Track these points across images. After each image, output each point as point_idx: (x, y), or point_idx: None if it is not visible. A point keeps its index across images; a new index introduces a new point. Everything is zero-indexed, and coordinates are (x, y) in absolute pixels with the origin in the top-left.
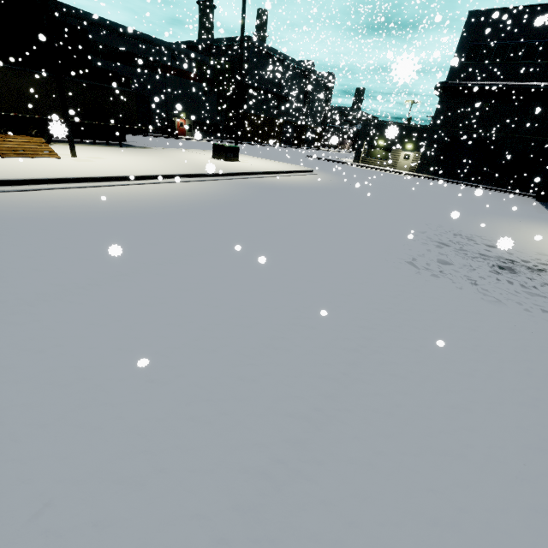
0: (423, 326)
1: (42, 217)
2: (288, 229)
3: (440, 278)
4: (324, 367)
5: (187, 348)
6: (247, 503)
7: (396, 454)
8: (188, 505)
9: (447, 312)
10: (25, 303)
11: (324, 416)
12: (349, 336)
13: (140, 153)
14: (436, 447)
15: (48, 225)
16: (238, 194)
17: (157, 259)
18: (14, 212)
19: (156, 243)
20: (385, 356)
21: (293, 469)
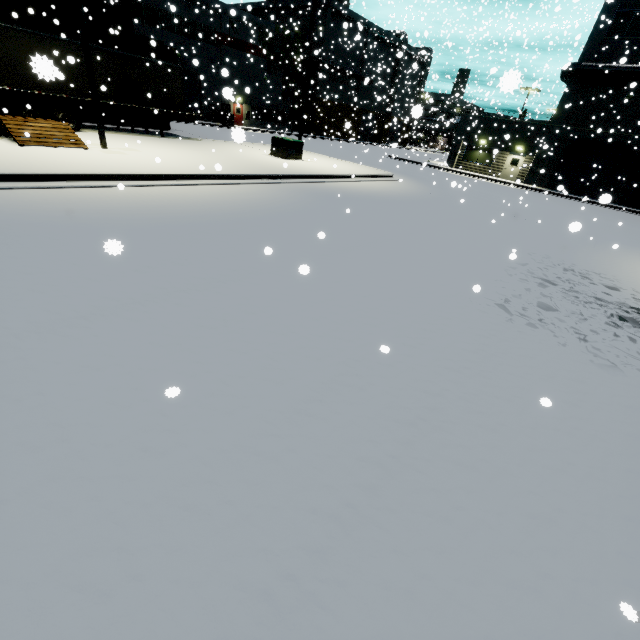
0: (507, 396)
1: (53, 223)
2: (350, 251)
3: (538, 329)
4: (367, 446)
5: (198, 408)
6: (238, 634)
7: (446, 580)
8: (161, 631)
9: (541, 378)
10: (11, 334)
11: (358, 516)
12: (407, 404)
13: (184, 146)
14: (502, 574)
15: (58, 234)
16: (295, 203)
17: (182, 284)
18: (22, 215)
19: (183, 263)
20: (451, 436)
21: (305, 591)
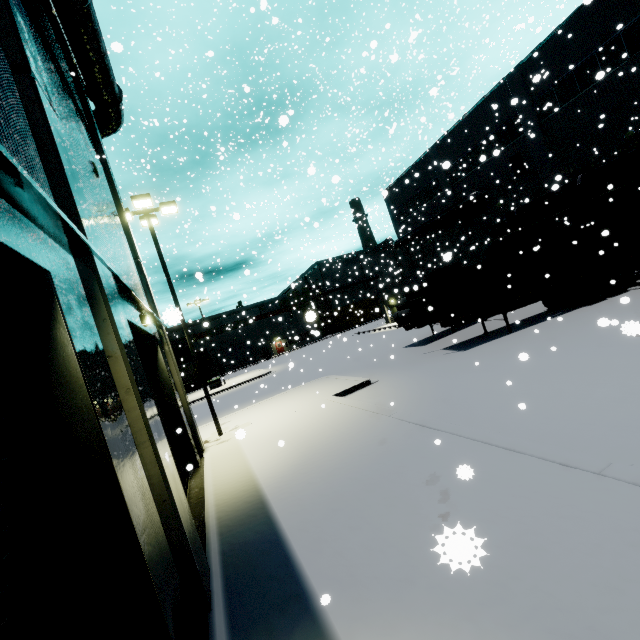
0: None
1: None
2: None
3: None
4: None
5: None
6: None
7: None
8: None
9: None
10: None
11: None
12: None
13: None
14: None
15: None
16: None
17: None
18: None
19: None
20: None
21: None
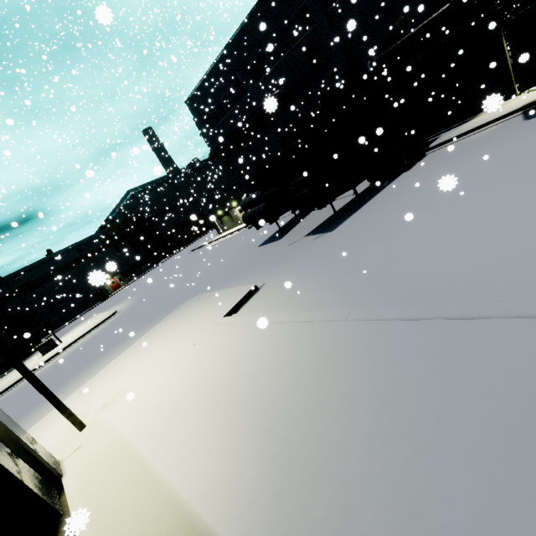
0: None
1: None
2: None
3: None
4: None
5: None
6: None
7: None
8: None
9: None
10: None
11: None
12: None
13: None
14: None
15: None
16: None
17: None
18: None
19: None
20: None
21: None
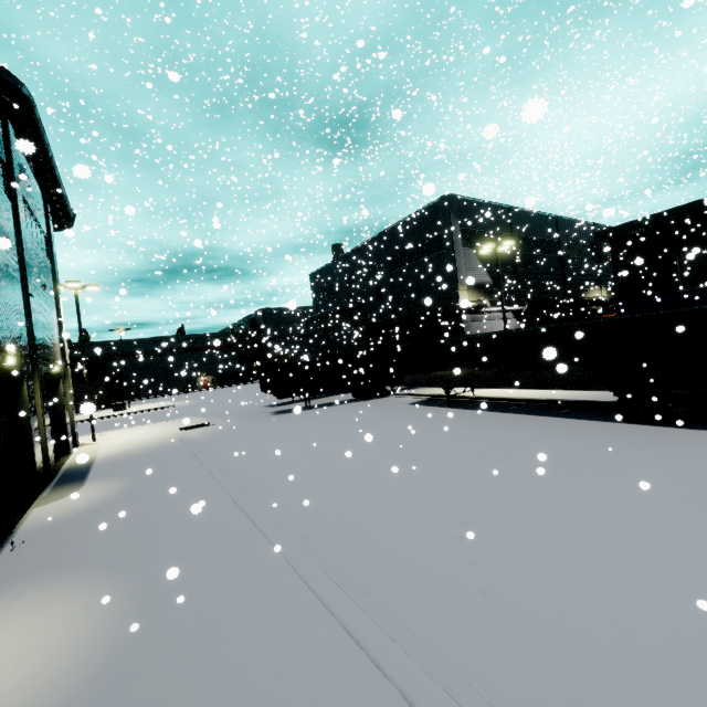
0: None
1: None
2: None
3: None
4: None
5: None
6: None
7: None
8: None
9: None
10: None
11: None
12: None
13: None
14: None
15: None
16: None
17: None
18: None
19: None
20: None
21: None
